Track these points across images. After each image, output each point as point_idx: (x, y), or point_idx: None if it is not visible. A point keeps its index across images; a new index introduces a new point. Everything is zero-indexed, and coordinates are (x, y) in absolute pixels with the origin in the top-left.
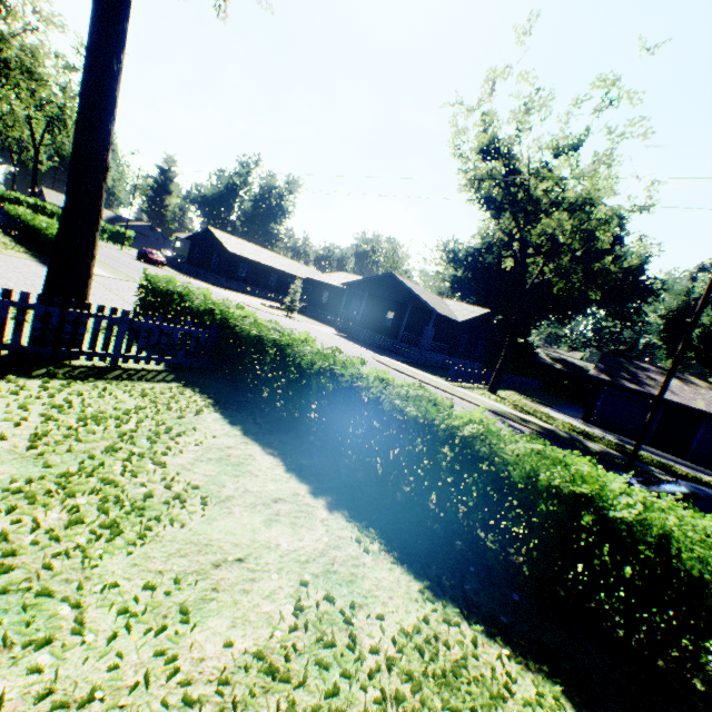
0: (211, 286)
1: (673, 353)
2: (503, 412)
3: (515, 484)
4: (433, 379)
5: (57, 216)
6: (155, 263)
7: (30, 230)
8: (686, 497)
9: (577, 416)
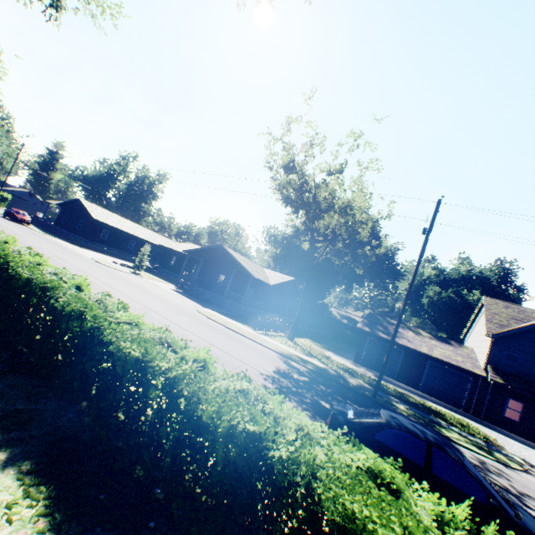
0: (71, 244)
1: (415, 314)
2: (290, 354)
3: (206, 425)
4: (242, 328)
5: None
6: (20, 220)
7: None
8: (382, 425)
9: (352, 358)
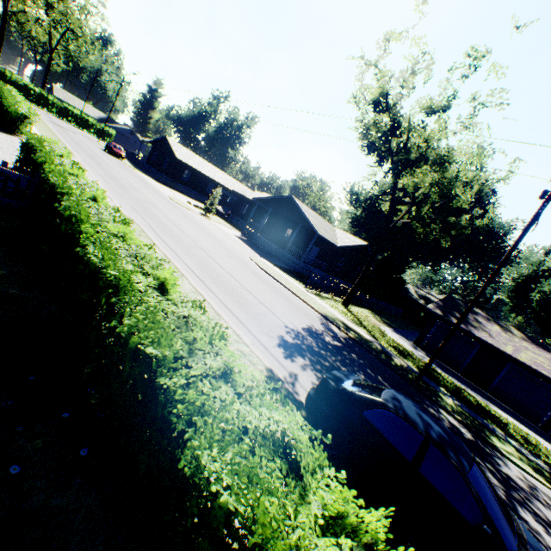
0: (154, 181)
1: (516, 310)
2: (334, 318)
3: (127, 339)
4: (292, 283)
5: (56, 106)
6: (116, 154)
7: (2, 101)
8: (376, 403)
9: (414, 340)
